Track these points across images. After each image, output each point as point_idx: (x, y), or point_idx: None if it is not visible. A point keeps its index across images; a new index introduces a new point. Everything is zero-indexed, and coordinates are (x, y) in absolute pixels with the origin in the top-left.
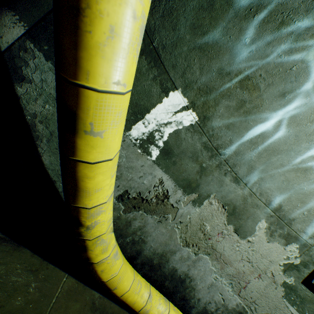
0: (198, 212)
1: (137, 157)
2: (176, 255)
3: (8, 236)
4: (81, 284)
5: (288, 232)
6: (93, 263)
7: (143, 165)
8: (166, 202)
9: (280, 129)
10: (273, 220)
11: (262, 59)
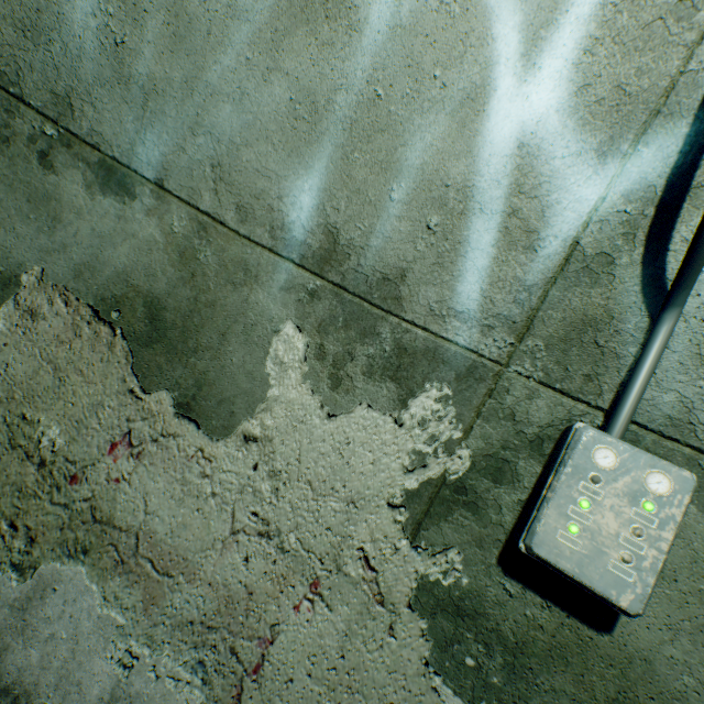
0: None
1: None
2: None
3: None
4: None
5: (399, 340)
6: None
7: None
8: None
9: None
10: (325, 309)
11: None
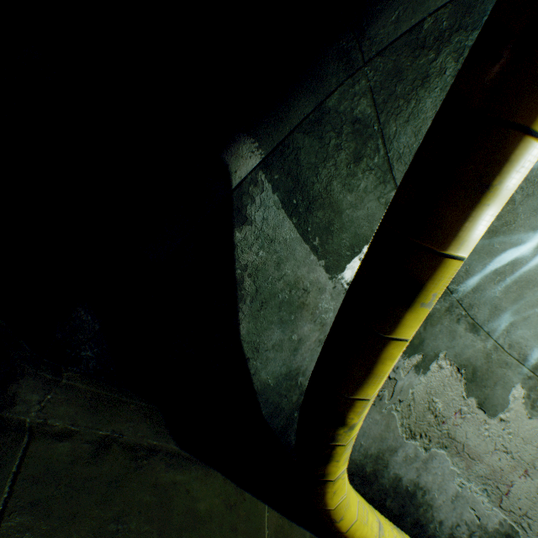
0: (424, 383)
1: None
2: (398, 454)
3: (190, 453)
4: (285, 519)
5: None
6: (327, 481)
7: None
8: None
9: None
10: (532, 383)
11: None
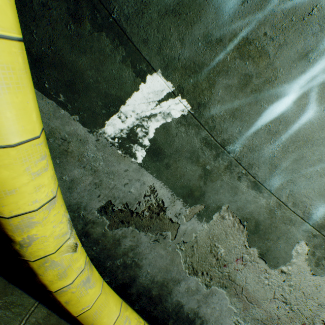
0: (207, 229)
1: (118, 160)
2: (181, 285)
3: None
4: (54, 316)
5: None
6: (52, 292)
7: (126, 170)
8: (163, 216)
9: (311, 109)
10: (317, 241)
11: (262, 9)
